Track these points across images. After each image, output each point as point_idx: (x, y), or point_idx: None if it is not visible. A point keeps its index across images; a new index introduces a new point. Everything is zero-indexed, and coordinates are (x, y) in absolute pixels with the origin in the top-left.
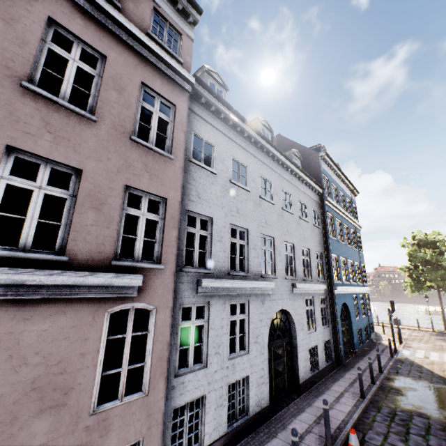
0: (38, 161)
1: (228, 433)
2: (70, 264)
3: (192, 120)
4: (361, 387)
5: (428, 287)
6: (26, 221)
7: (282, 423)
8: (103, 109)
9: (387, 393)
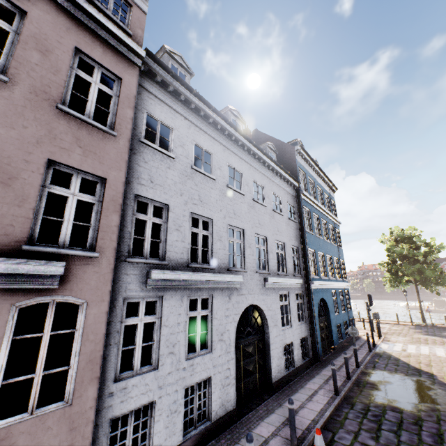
0: None
1: (183, 443)
2: None
3: (145, 98)
4: (334, 383)
5: (406, 281)
6: None
7: (248, 427)
8: (19, 69)
9: (362, 388)
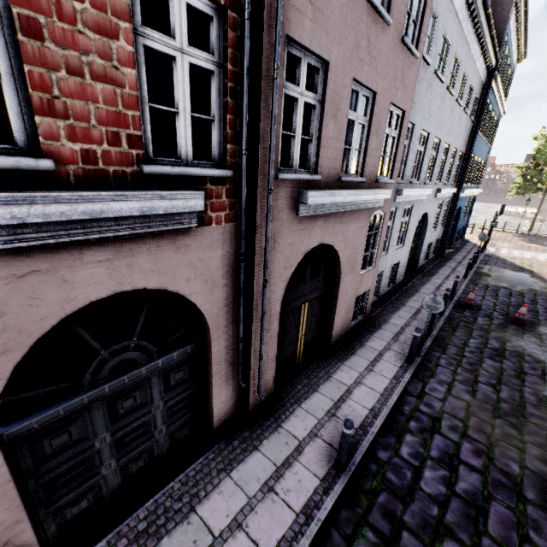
0: (358, 89)
1: (386, 292)
2: (363, 184)
3: None
4: (466, 272)
5: (536, 190)
6: (351, 150)
7: (414, 289)
8: (394, 1)
9: (480, 276)
